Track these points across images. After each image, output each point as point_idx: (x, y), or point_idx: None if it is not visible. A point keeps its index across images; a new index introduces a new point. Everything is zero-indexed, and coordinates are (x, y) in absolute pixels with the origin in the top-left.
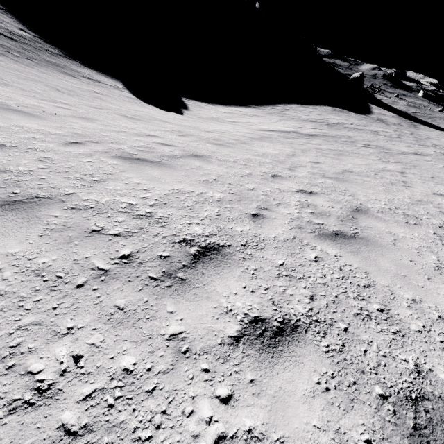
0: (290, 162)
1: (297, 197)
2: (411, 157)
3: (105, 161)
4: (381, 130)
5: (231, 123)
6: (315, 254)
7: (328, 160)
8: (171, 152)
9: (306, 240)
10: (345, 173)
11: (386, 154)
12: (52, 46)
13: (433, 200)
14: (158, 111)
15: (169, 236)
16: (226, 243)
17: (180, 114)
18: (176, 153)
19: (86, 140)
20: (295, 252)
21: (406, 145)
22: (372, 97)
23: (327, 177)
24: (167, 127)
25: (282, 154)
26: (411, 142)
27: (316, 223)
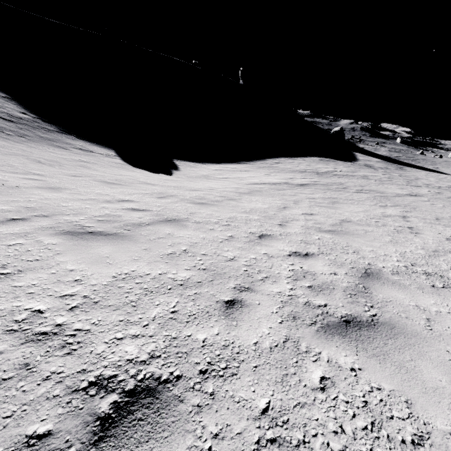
0: (281, 216)
1: (289, 263)
2: (407, 198)
3: (41, 240)
4: (370, 174)
5: (221, 180)
6: (320, 371)
7: (322, 210)
8: (139, 219)
9: (304, 341)
10: (343, 224)
11: (381, 198)
12: (50, 124)
13: (450, 248)
14: (146, 174)
15: (71, 377)
16: (173, 372)
17: (169, 175)
18: (145, 220)
19: (34, 214)
20: (289, 373)
21: (398, 187)
22: (355, 146)
23: (324, 230)
24: (148, 190)
25: (272, 208)
26: (403, 184)
27: (316, 306)
